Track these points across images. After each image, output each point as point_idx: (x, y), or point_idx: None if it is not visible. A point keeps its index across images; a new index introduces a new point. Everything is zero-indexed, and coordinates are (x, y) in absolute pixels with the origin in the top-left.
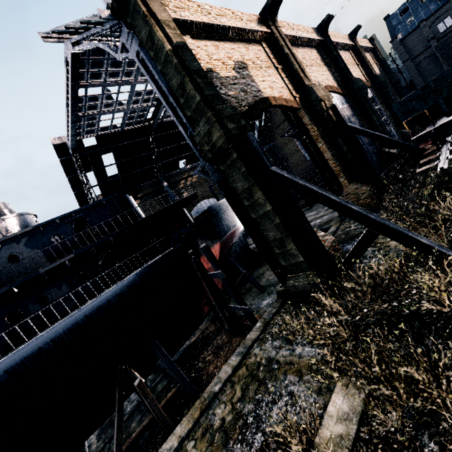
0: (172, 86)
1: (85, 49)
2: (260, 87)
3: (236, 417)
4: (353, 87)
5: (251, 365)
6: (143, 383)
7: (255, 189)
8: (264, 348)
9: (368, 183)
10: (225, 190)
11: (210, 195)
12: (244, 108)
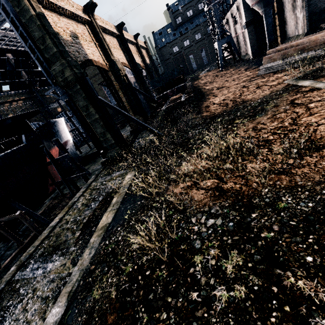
0: (34, 36)
1: None
2: (87, 52)
3: (89, 199)
4: (136, 67)
5: (92, 187)
6: (22, 213)
7: (90, 106)
8: (98, 181)
9: (142, 116)
10: (69, 106)
11: (36, 120)
12: (79, 62)
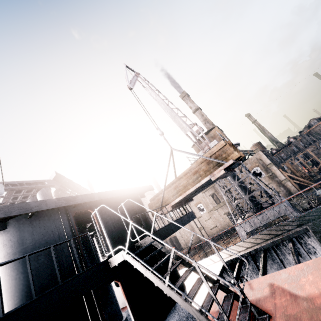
0: None
1: (60, 190)
2: None
3: None
4: None
5: None
6: None
7: None
8: None
9: None
10: None
11: None
12: None
